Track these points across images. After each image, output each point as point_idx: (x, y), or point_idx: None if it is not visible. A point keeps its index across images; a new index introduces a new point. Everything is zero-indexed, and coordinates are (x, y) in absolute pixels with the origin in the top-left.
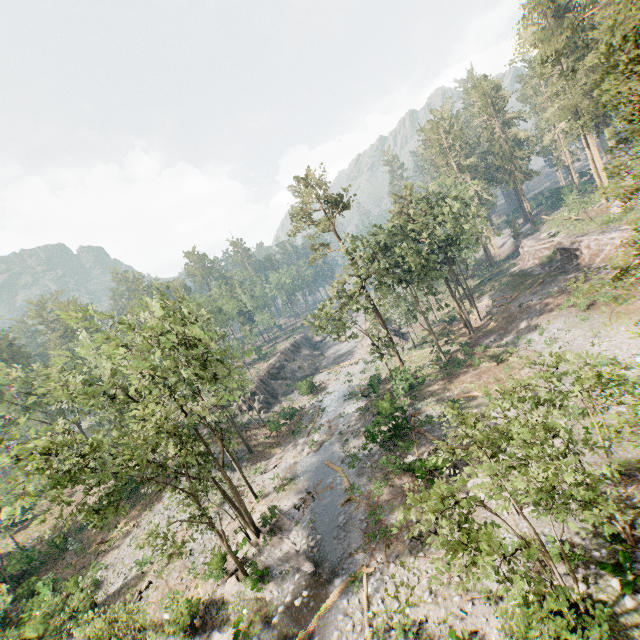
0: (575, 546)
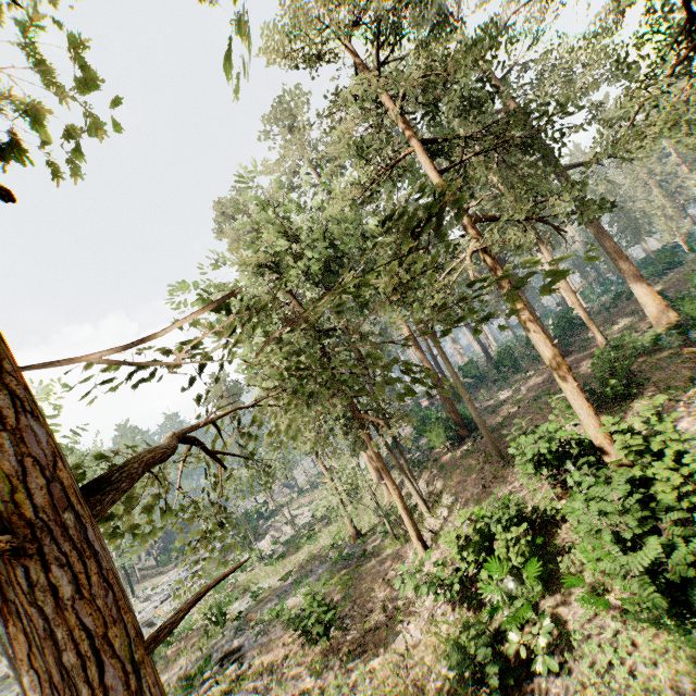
0: (281, 543)
